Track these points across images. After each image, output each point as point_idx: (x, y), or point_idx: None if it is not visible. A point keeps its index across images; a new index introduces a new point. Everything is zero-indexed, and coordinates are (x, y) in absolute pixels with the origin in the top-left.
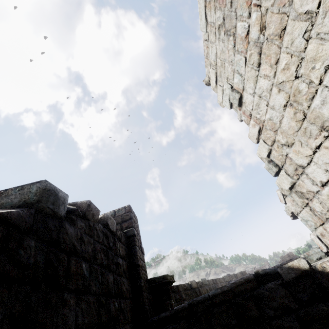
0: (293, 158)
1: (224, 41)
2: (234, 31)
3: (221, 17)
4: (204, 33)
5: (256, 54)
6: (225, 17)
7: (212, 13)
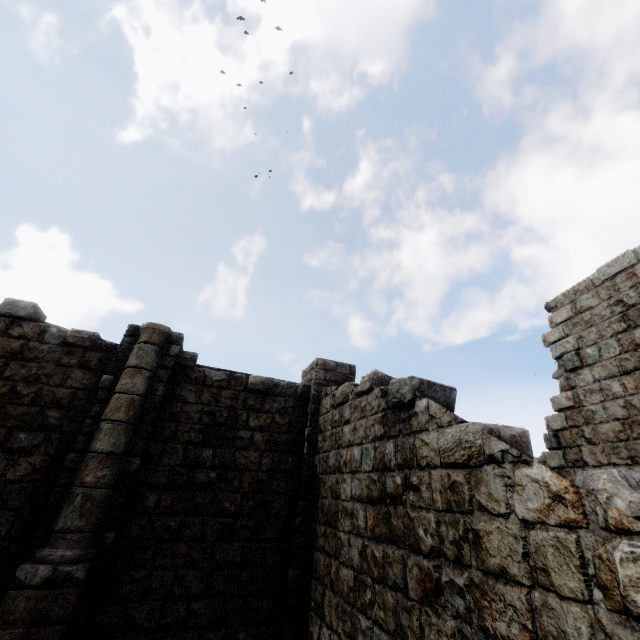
0: (584, 452)
1: (613, 315)
2: (633, 326)
3: (632, 301)
4: (597, 276)
5: (633, 366)
6: (636, 307)
7: (627, 282)
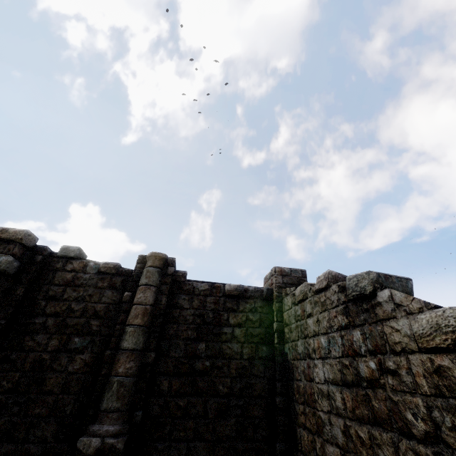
0: None
1: None
2: None
3: None
4: None
5: None
6: None
7: None
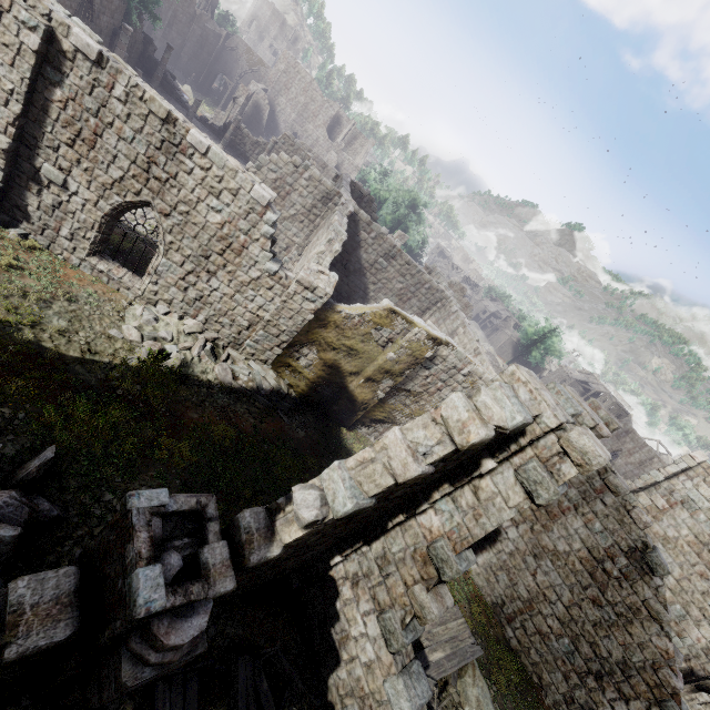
0: None
1: None
2: None
3: None
4: None
5: (701, 540)
6: None
7: None
